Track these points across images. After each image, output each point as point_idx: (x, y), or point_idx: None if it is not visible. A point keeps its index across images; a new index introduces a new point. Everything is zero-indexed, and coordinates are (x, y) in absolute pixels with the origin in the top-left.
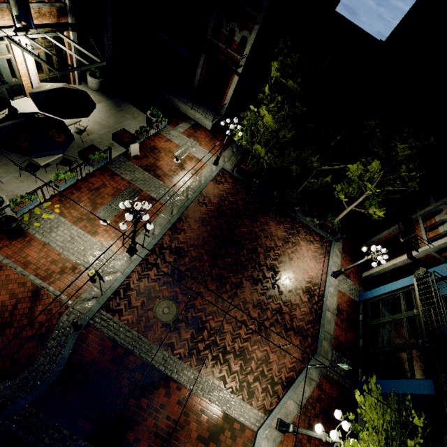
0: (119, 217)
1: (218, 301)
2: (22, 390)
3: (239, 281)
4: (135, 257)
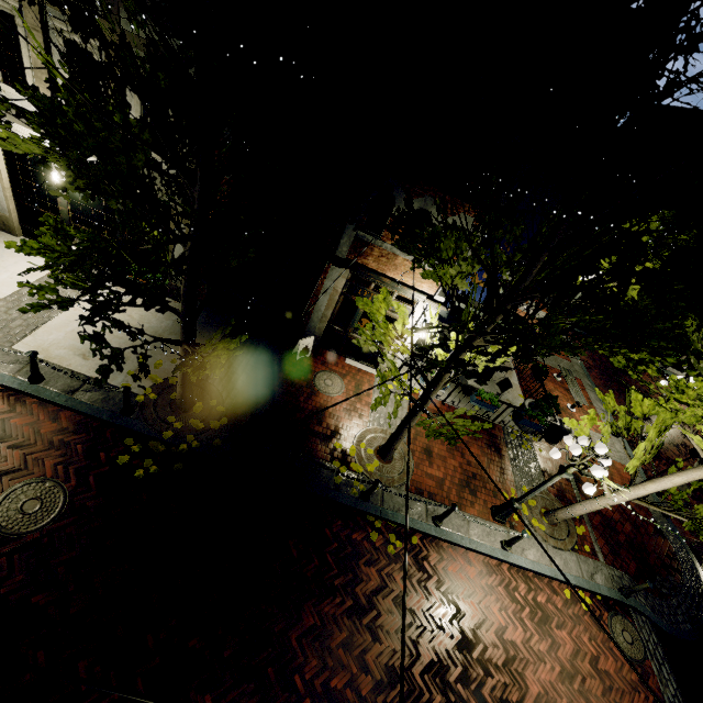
0: (571, 401)
1: (691, 464)
2: (696, 579)
3: (681, 441)
4: (619, 438)
